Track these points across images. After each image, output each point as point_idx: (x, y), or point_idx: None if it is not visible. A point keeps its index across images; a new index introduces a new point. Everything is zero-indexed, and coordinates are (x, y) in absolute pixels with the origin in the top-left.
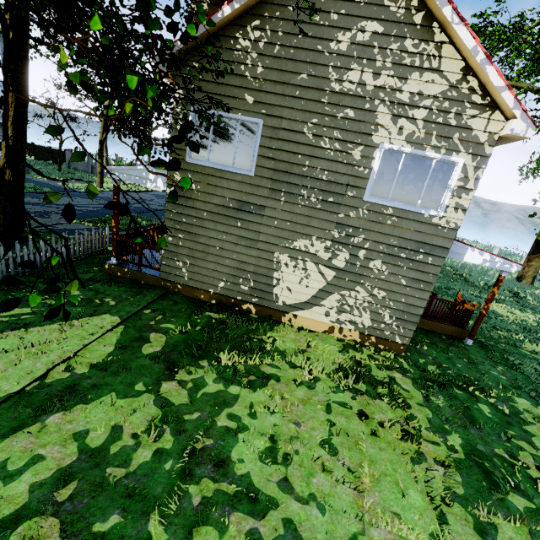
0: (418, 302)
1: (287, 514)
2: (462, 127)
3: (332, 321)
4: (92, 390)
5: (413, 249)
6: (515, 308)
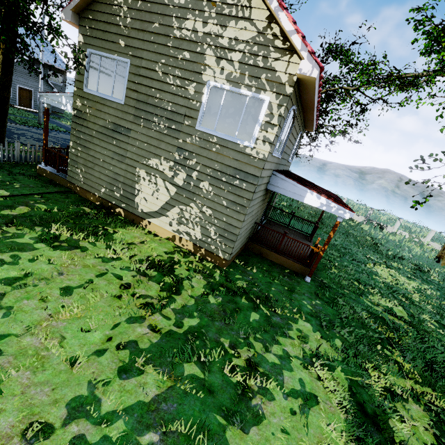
0: (236, 223)
1: None
2: (268, 69)
3: (174, 230)
4: None
5: (232, 174)
6: (405, 276)
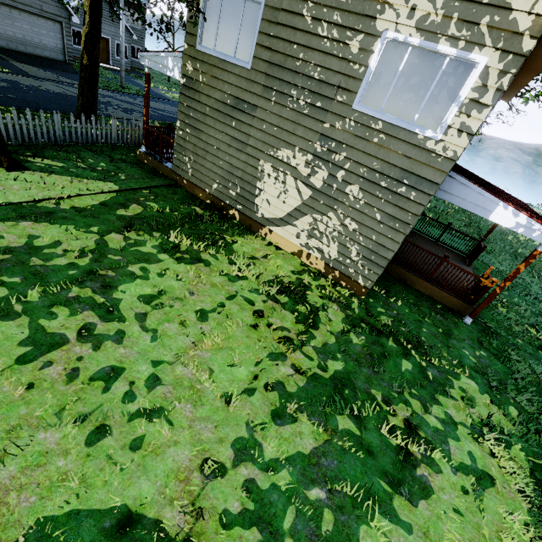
0: (390, 244)
1: (125, 329)
2: (498, 6)
3: (301, 244)
4: (61, 219)
5: (397, 178)
6: None
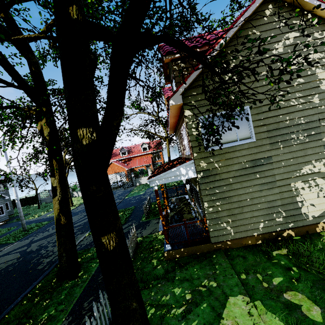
0: None
1: None
2: None
3: None
4: None
5: None
6: None
